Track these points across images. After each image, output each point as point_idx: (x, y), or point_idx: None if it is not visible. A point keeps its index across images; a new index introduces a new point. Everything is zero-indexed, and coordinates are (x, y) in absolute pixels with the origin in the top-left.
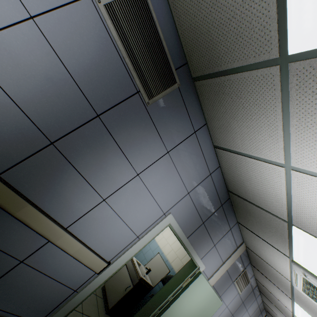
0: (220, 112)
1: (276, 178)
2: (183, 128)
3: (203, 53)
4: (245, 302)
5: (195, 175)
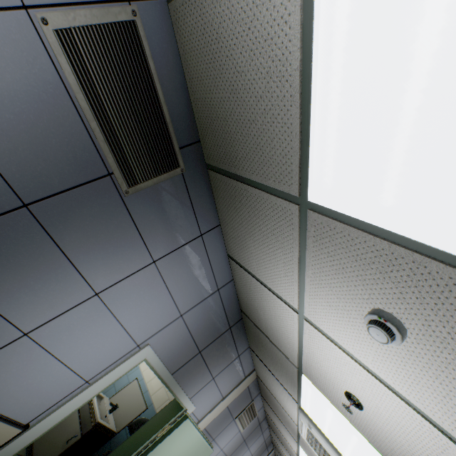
0: (236, 221)
1: (290, 321)
2: (183, 229)
3: (219, 142)
4: (248, 440)
5: (195, 291)
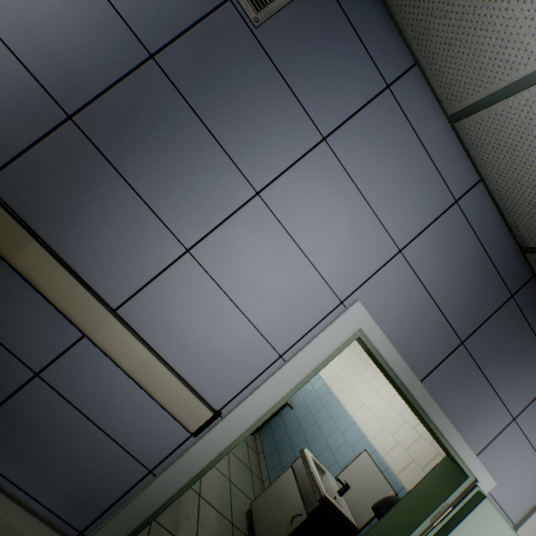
0: None
1: None
2: (353, 78)
3: None
4: None
5: (410, 201)
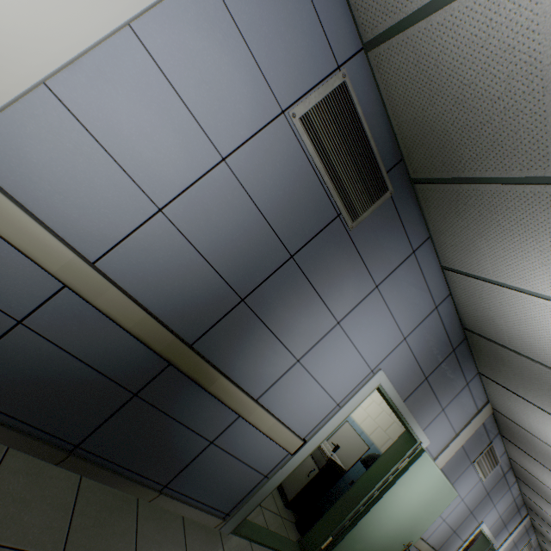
0: (457, 226)
1: None
2: (396, 250)
3: (433, 153)
4: (492, 494)
5: (414, 311)
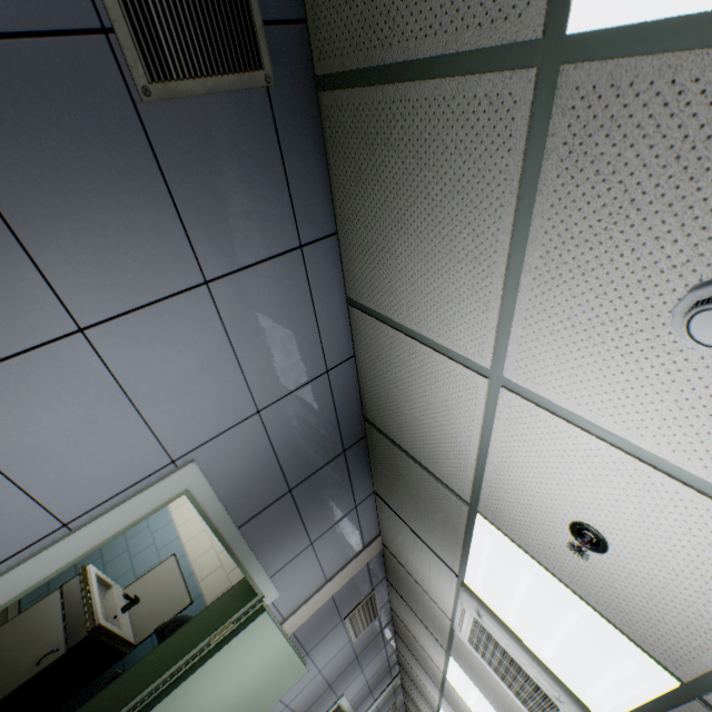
0: (372, 203)
1: (467, 403)
2: (265, 223)
3: None
4: (363, 656)
5: (285, 365)
